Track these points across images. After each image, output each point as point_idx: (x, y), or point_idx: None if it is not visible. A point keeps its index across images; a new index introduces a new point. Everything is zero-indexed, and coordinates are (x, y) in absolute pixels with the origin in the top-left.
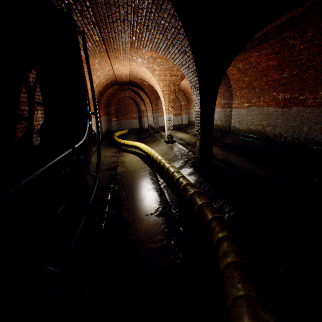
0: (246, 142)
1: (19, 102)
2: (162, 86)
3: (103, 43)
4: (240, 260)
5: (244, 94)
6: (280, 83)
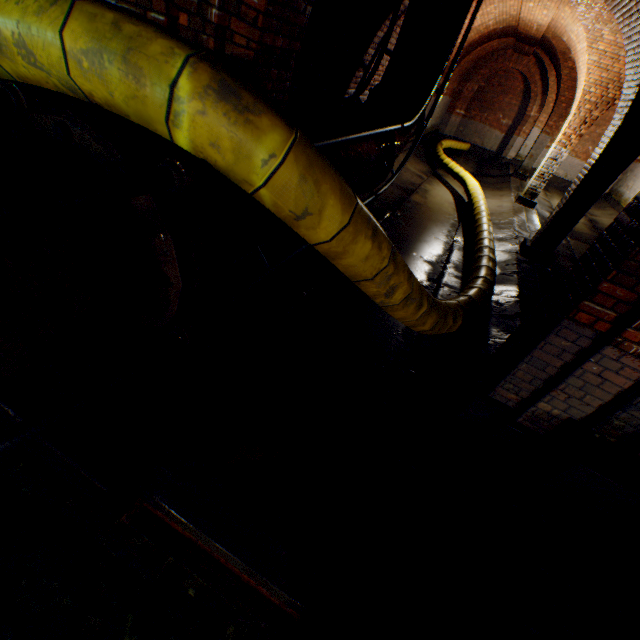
0: None
1: (371, 44)
2: (591, 80)
3: None
4: (472, 298)
5: None
6: None
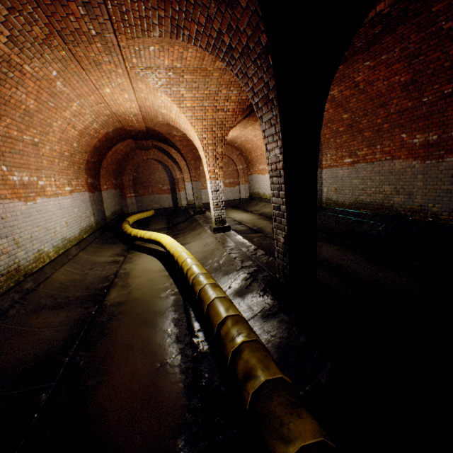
0: (355, 223)
1: None
2: (199, 130)
3: (43, 13)
4: None
5: (343, 143)
6: (415, 116)
